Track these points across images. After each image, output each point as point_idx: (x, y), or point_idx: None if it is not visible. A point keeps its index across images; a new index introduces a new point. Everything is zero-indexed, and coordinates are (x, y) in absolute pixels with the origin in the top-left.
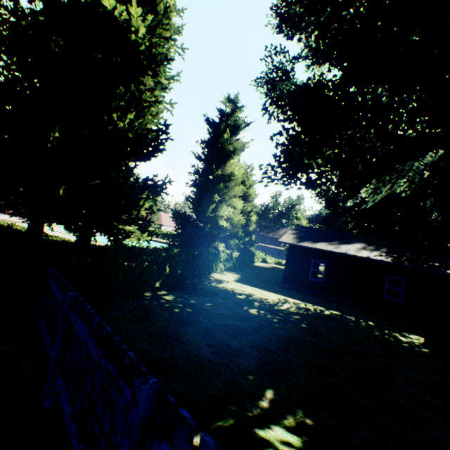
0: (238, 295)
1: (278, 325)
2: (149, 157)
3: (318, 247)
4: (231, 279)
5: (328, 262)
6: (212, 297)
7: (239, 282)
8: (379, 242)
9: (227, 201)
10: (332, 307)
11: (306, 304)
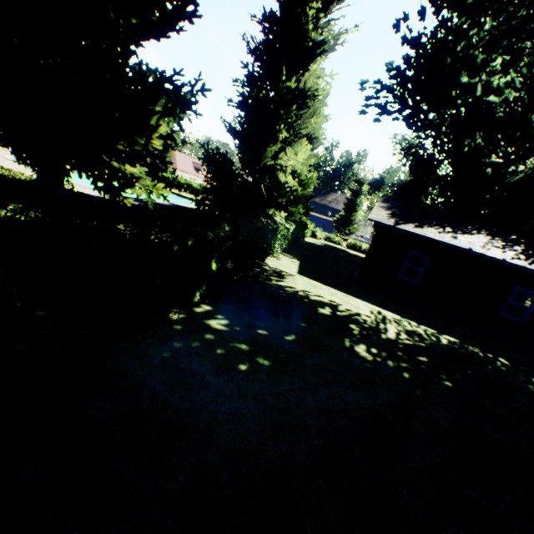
0: (320, 308)
1: (420, 393)
2: (165, 29)
3: (429, 235)
4: (292, 269)
5: (432, 258)
6: (288, 318)
7: (305, 275)
8: (505, 235)
9: (293, 142)
10: (439, 327)
11: (410, 323)
